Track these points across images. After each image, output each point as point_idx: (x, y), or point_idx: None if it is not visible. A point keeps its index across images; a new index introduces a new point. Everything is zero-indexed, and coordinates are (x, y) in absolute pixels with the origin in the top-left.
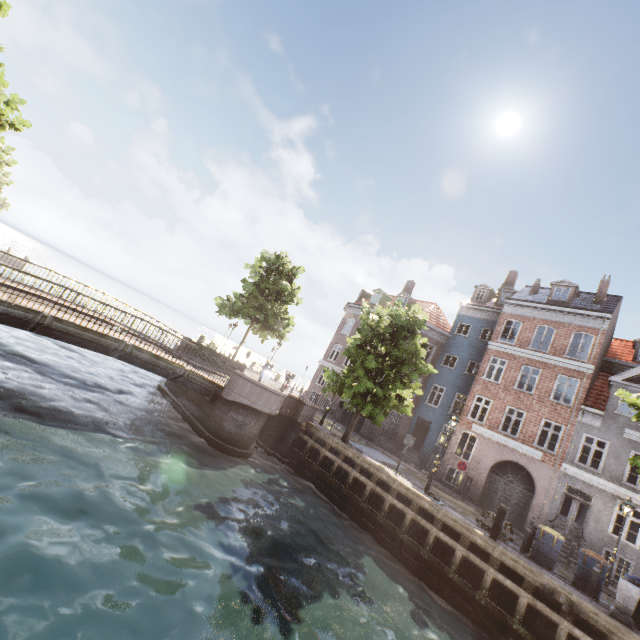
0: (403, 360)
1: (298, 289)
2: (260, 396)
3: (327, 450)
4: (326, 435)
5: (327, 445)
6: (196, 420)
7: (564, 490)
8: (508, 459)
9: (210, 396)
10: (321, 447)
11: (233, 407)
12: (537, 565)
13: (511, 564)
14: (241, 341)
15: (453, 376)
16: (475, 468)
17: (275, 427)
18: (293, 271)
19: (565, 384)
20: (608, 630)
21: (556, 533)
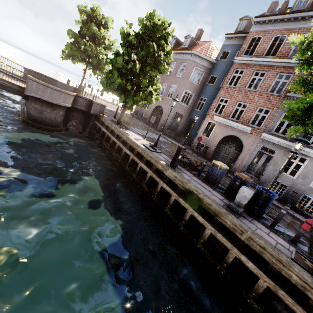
0: (148, 63)
1: (104, 32)
2: (44, 91)
3: (104, 128)
4: (105, 120)
5: (105, 125)
6: (24, 112)
7: (259, 149)
8: (231, 134)
9: (22, 96)
10: (101, 126)
11: (33, 100)
12: (200, 181)
13: (173, 179)
14: (82, 78)
15: (212, 90)
16: (211, 141)
17: (79, 118)
18: (104, 21)
19: (281, 80)
20: (214, 214)
21: (221, 164)
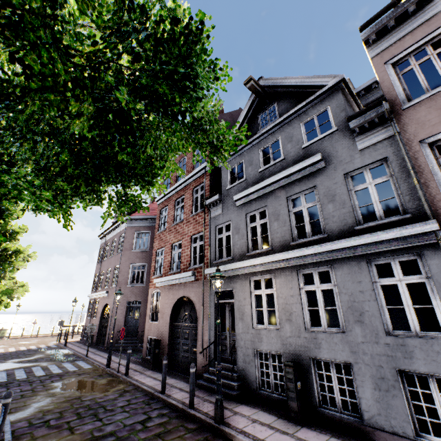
0: None
1: None
2: None
3: None
4: None
5: None
6: None
7: (215, 300)
8: (178, 297)
9: None
10: None
11: None
12: None
13: None
14: None
15: None
16: (161, 326)
17: None
18: None
19: (198, 194)
20: None
21: None
